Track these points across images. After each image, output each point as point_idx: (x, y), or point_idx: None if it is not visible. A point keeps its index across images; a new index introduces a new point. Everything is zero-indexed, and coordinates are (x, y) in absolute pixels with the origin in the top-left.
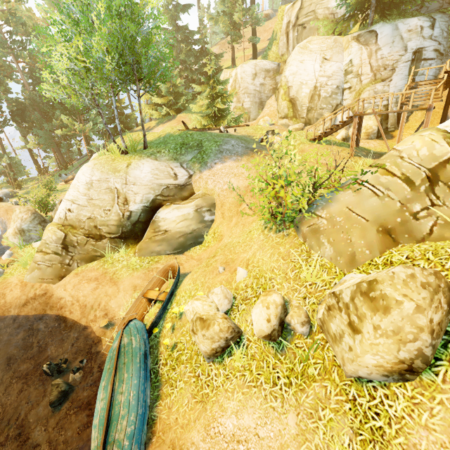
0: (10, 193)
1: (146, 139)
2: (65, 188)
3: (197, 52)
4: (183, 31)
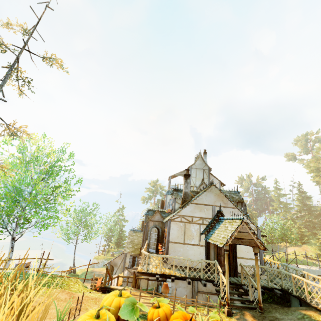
0: None
1: (288, 259)
2: None
3: (316, 214)
4: (307, 207)
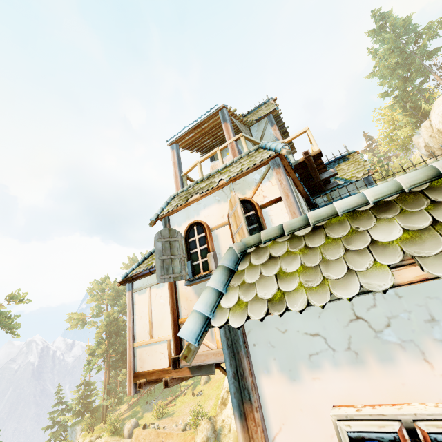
0: (137, 421)
1: None
2: (170, 411)
3: None
4: None
